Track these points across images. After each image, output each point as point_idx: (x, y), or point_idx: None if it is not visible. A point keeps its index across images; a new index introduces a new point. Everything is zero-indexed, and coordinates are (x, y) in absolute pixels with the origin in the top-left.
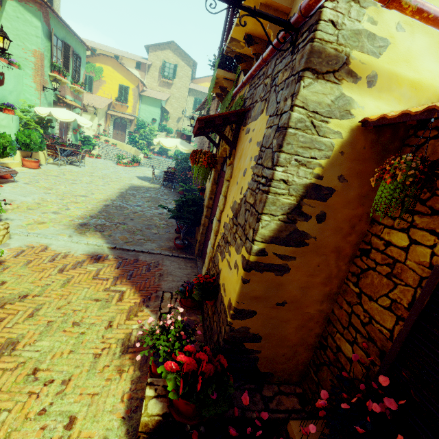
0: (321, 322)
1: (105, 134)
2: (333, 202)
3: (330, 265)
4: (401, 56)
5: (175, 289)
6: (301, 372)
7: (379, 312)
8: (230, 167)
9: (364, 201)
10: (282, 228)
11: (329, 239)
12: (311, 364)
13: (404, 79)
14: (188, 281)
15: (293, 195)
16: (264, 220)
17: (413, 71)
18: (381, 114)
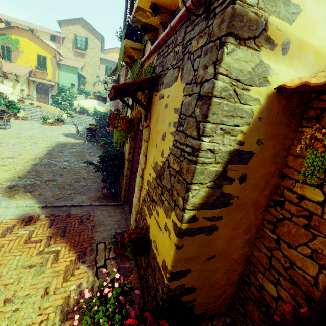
0: (243, 262)
1: (29, 98)
2: (252, 163)
3: (249, 216)
4: (309, 24)
5: (108, 238)
6: (228, 304)
7: (300, 259)
8: (147, 129)
9: (276, 159)
10: (210, 194)
11: (249, 196)
12: (237, 297)
13: (310, 46)
14: (119, 232)
15: (219, 162)
16: (194, 190)
17: (317, 39)
18: (295, 80)
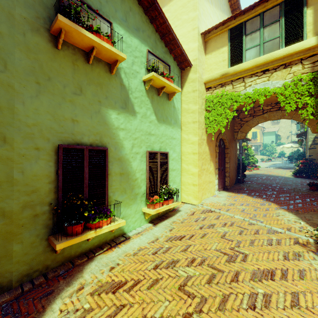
0: None
1: None
2: None
3: None
4: None
5: None
6: None
7: None
8: (306, 140)
9: None
10: (312, 143)
11: None
12: None
13: None
14: None
15: (312, 139)
16: (309, 142)
17: None
18: None
